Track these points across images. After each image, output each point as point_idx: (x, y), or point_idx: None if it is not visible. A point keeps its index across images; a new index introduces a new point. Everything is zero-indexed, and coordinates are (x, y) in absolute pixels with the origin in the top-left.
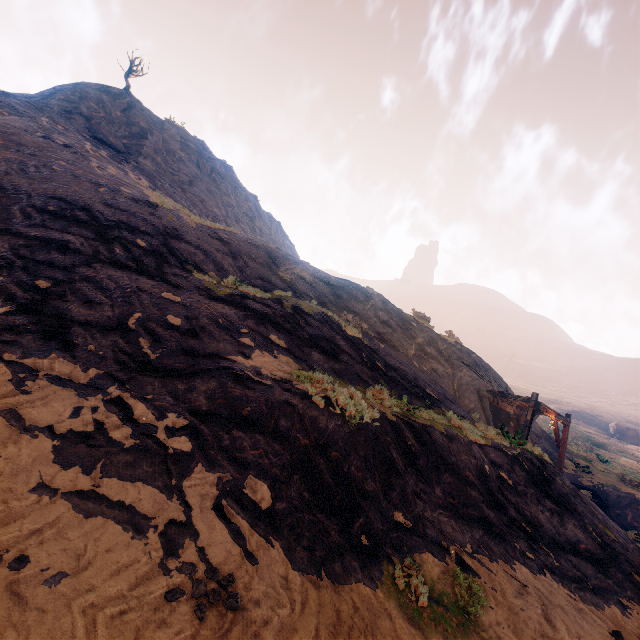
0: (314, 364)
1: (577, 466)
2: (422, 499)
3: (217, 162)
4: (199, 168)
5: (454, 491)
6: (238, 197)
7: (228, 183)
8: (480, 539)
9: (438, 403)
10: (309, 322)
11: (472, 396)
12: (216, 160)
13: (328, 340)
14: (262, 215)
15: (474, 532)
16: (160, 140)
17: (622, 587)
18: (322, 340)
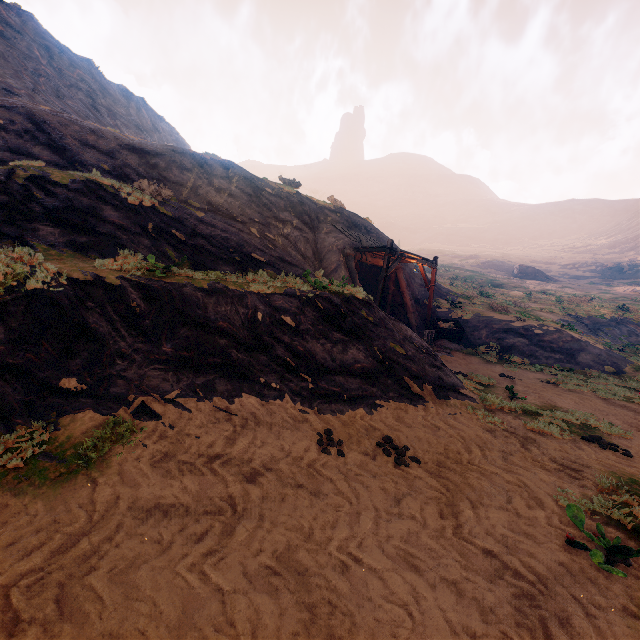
0: (34, 240)
1: (452, 304)
2: (130, 359)
3: None
4: None
5: (192, 344)
6: (56, 62)
7: (30, 40)
8: (204, 383)
9: (263, 266)
10: (53, 193)
11: (334, 257)
12: None
13: (82, 211)
14: (108, 88)
15: (200, 378)
16: None
17: (386, 391)
18: (69, 212)
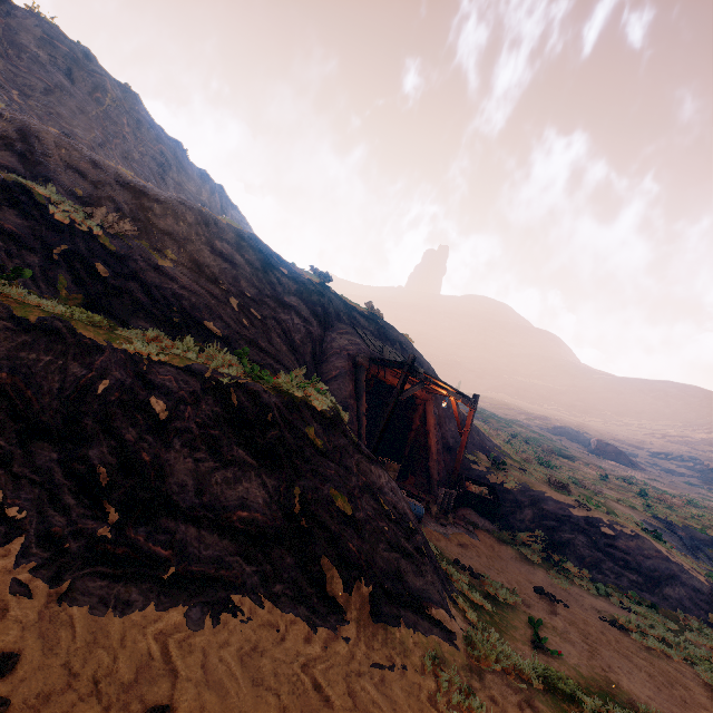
0: None
1: (493, 463)
2: None
3: (108, 80)
4: (71, 79)
5: None
6: (141, 133)
7: (124, 111)
8: None
9: (212, 339)
10: None
11: (339, 361)
12: (107, 77)
13: None
14: (187, 168)
15: None
16: (0, 25)
17: (272, 579)
18: None
